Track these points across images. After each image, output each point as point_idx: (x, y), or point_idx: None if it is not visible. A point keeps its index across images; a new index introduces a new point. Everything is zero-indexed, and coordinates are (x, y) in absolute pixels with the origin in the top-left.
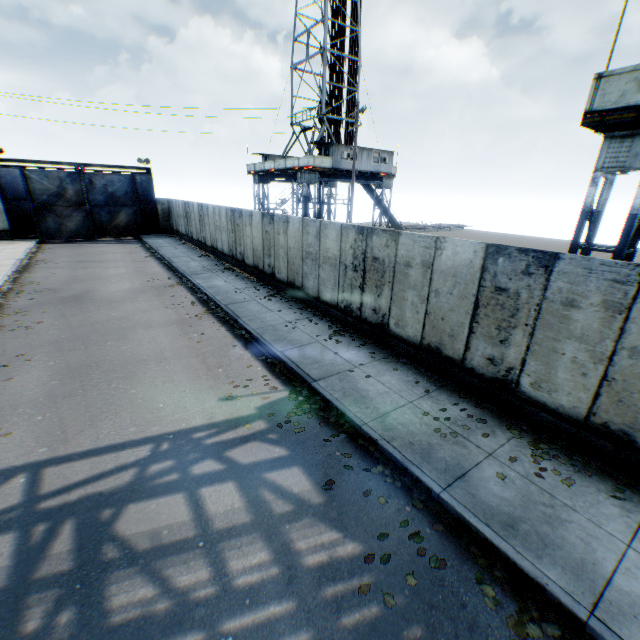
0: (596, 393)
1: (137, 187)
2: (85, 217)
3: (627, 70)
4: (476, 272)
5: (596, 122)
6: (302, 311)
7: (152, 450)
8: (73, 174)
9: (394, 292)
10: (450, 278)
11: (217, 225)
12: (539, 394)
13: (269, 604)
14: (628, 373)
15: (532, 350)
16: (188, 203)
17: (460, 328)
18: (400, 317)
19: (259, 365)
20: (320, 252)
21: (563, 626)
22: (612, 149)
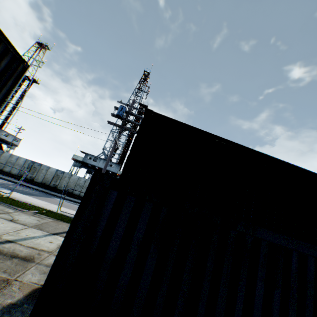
0: (66, 187)
1: None
2: None
3: (77, 155)
4: (55, 172)
5: (73, 159)
6: (3, 175)
7: (1, 182)
8: None
9: (38, 173)
10: (51, 172)
11: None
12: (60, 188)
13: (34, 192)
14: (69, 184)
15: (60, 182)
16: None
17: (50, 180)
18: (38, 178)
19: (5, 180)
20: (16, 162)
21: (60, 197)
22: (75, 163)
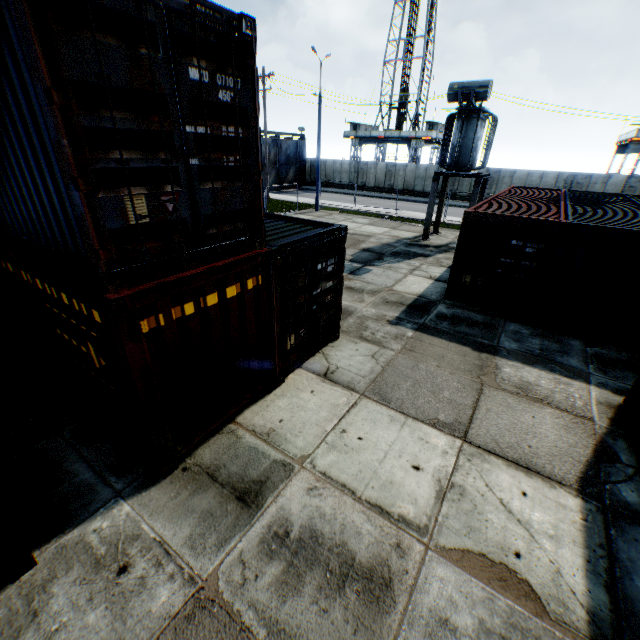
0: None
1: (299, 150)
2: (275, 174)
3: None
4: (622, 183)
5: (636, 141)
6: None
7: None
8: (273, 141)
9: None
10: (612, 186)
11: (420, 176)
12: None
13: None
14: None
15: None
16: (366, 162)
17: None
18: None
19: None
20: (540, 184)
21: None
22: (632, 147)
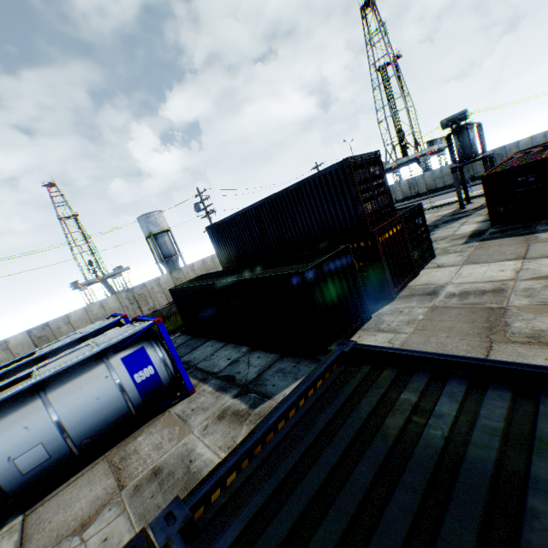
0: None
1: None
2: None
3: None
4: None
5: None
6: None
7: None
8: None
9: None
10: None
11: (437, 177)
12: None
13: None
14: None
15: None
16: (391, 185)
17: None
18: None
19: None
20: (545, 140)
21: None
22: None
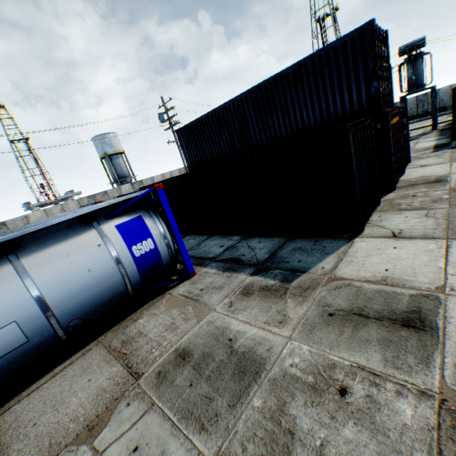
0: None
1: None
2: None
3: None
4: None
5: None
6: None
7: None
8: None
9: None
10: None
11: None
12: None
13: None
14: None
15: None
16: None
17: None
18: None
19: None
20: None
21: None
22: None
